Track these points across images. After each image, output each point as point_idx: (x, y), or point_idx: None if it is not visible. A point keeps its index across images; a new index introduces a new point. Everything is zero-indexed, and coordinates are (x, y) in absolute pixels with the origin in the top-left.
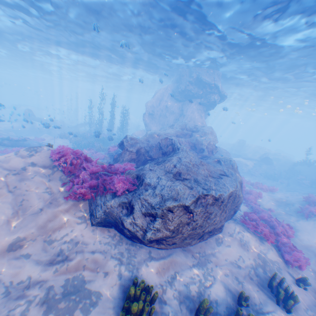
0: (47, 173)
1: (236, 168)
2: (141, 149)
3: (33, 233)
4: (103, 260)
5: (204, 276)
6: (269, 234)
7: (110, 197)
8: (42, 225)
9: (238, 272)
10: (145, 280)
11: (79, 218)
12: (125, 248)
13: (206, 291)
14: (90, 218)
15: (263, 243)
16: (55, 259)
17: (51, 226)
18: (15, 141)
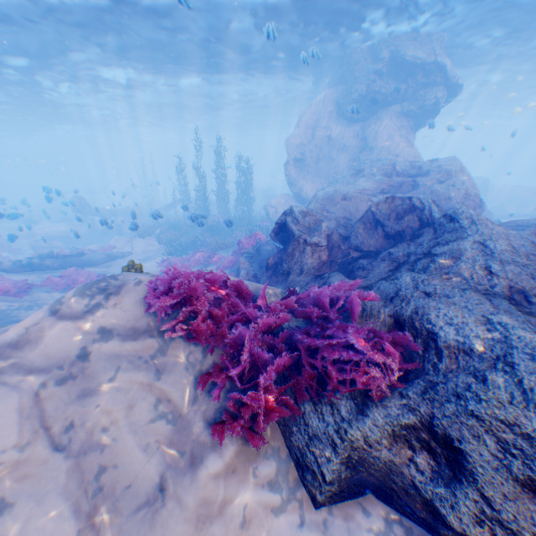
0: (147, 353)
1: None
2: (333, 236)
3: None
4: None
5: None
6: None
7: (350, 408)
8: None
9: None
10: None
11: (272, 489)
12: None
13: None
14: (303, 483)
15: None
16: None
17: None
18: (65, 259)
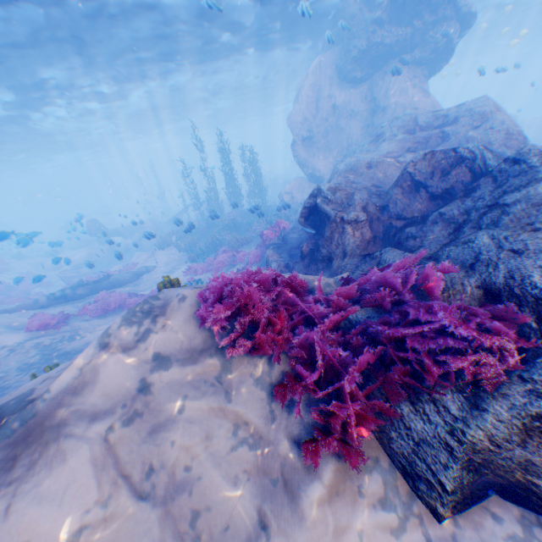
0: (210, 375)
1: None
2: (370, 209)
3: None
4: None
5: None
6: None
7: (459, 404)
8: None
9: None
10: None
11: (384, 508)
12: None
13: None
14: (417, 495)
15: None
16: None
17: None
18: (94, 284)
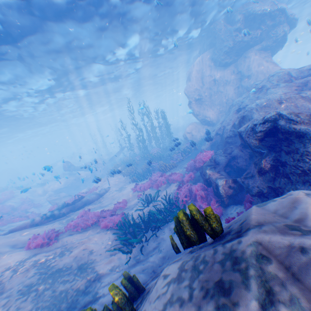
0: None
1: None
2: None
3: None
4: None
5: None
6: None
7: None
8: None
9: None
10: None
11: None
12: None
13: None
14: None
15: None
16: None
17: None
18: (72, 204)
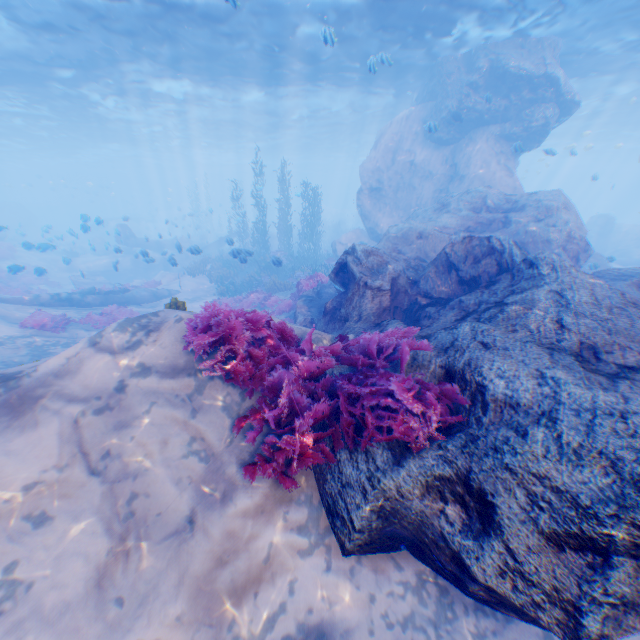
0: (183, 391)
1: None
2: (400, 280)
3: (180, 621)
4: None
5: None
6: None
7: (386, 457)
8: (200, 583)
9: None
10: None
11: (301, 533)
12: (467, 630)
13: None
14: (333, 530)
15: None
16: None
17: (226, 580)
18: (107, 295)
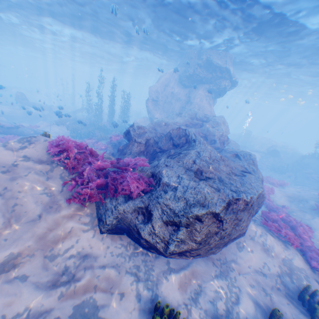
0: (44, 169)
1: (255, 163)
2: (151, 140)
3: (30, 247)
4: (117, 277)
5: (229, 288)
6: (293, 237)
7: (122, 199)
8: (41, 236)
9: (264, 282)
10: (167, 299)
11: (85, 225)
12: (141, 259)
13: (234, 307)
14: (99, 225)
15: (287, 248)
16: (59, 280)
17: (52, 237)
18: (6, 128)
